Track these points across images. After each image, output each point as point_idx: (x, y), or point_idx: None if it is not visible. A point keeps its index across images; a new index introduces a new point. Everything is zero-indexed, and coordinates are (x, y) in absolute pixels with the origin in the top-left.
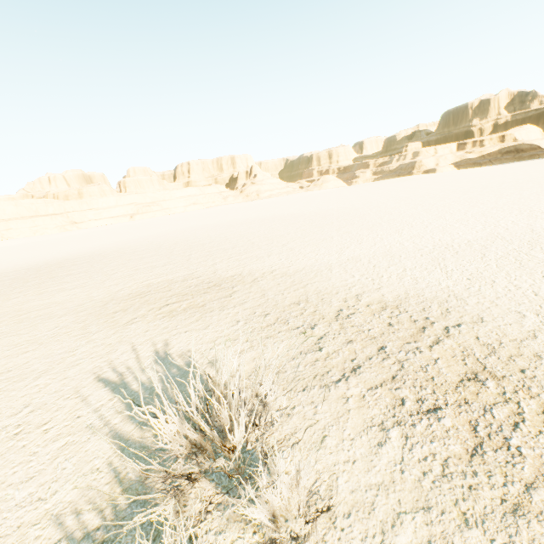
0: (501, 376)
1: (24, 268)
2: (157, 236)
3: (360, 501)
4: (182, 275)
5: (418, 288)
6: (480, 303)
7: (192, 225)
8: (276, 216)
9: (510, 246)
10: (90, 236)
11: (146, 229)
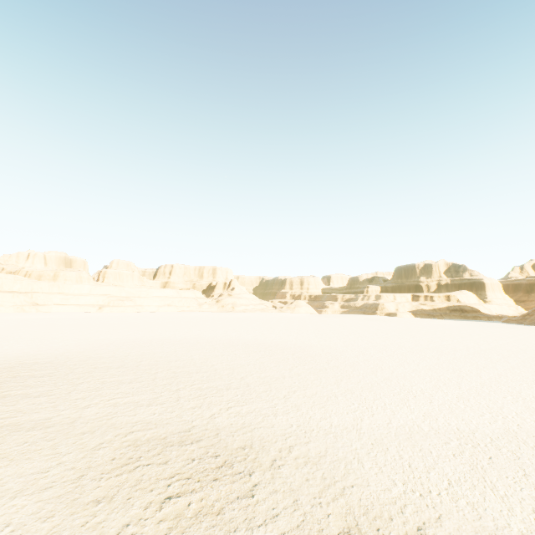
0: None
1: None
2: (132, 345)
3: None
4: (176, 431)
5: (488, 529)
6: None
7: (169, 335)
8: (260, 342)
9: None
10: (51, 326)
11: (117, 329)
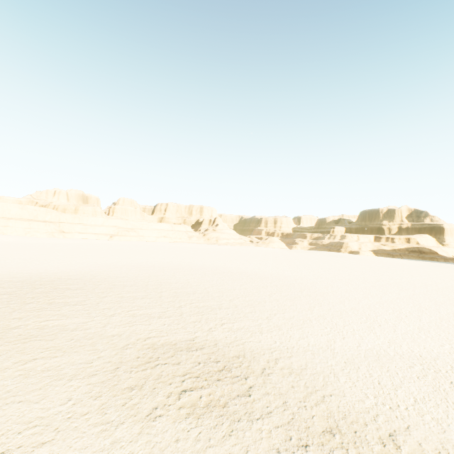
0: None
1: (19, 279)
2: (139, 268)
3: None
4: (183, 340)
5: (452, 441)
6: None
7: (168, 262)
8: (242, 271)
9: None
10: (75, 250)
11: (126, 254)
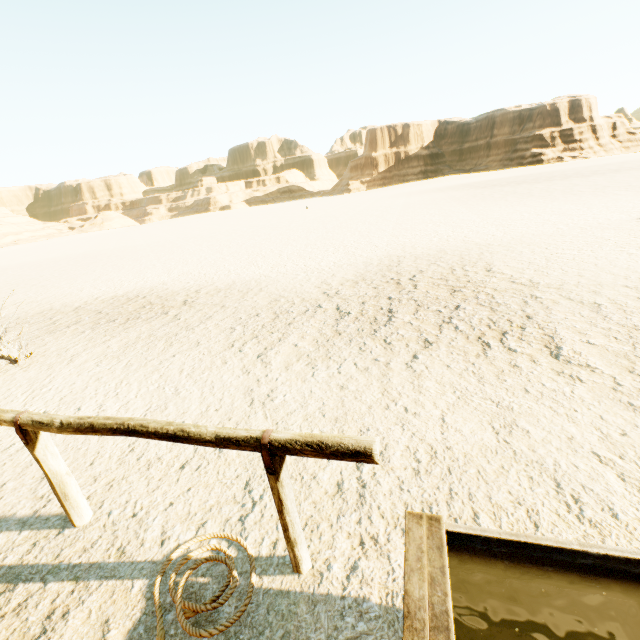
0: (156, 303)
1: None
2: None
3: (61, 348)
4: None
5: (145, 285)
6: (174, 283)
7: None
8: (27, 263)
9: (220, 256)
10: None
11: None
